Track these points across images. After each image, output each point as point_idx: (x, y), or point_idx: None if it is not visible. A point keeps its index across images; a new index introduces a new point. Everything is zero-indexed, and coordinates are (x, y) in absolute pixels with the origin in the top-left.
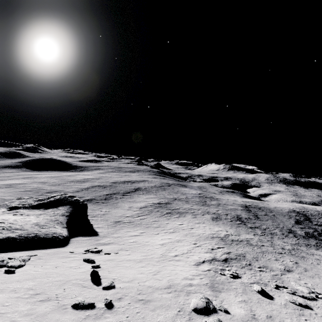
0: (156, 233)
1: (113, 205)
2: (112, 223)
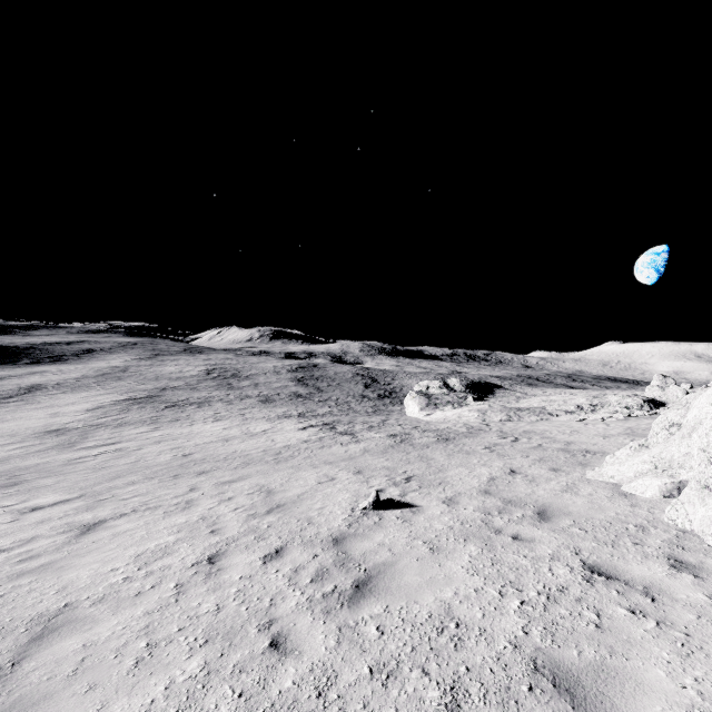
0: None
1: None
2: None
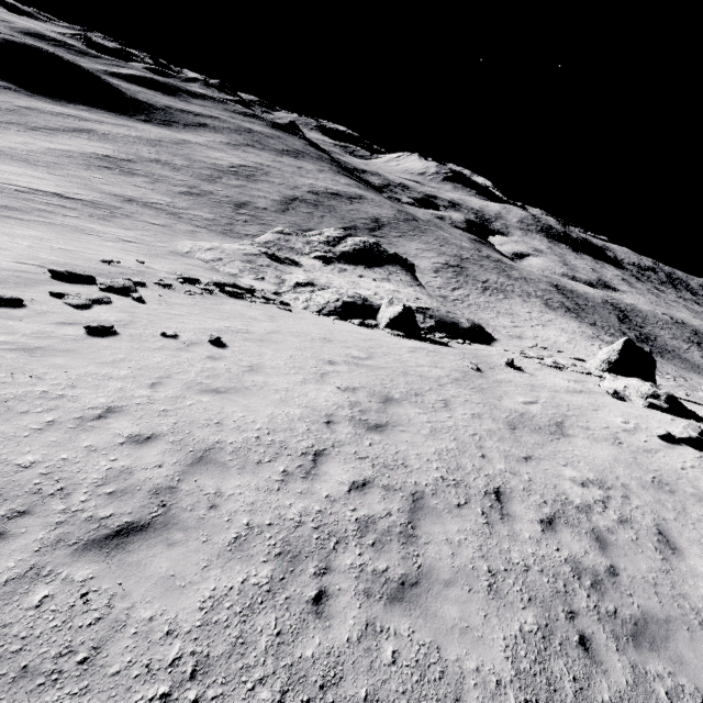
0: (530, 325)
1: None
2: (440, 299)
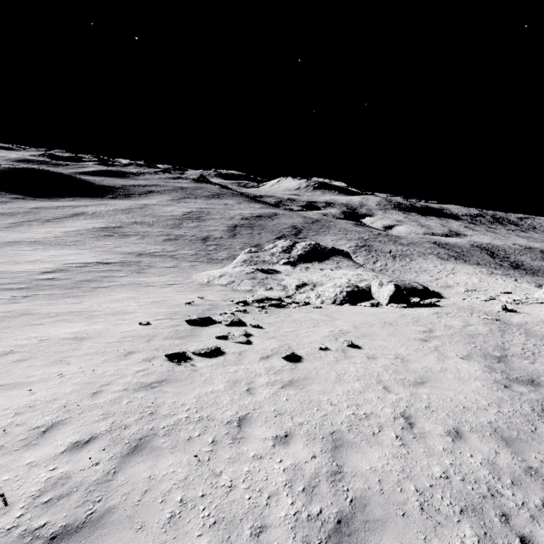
0: (444, 276)
1: None
2: None
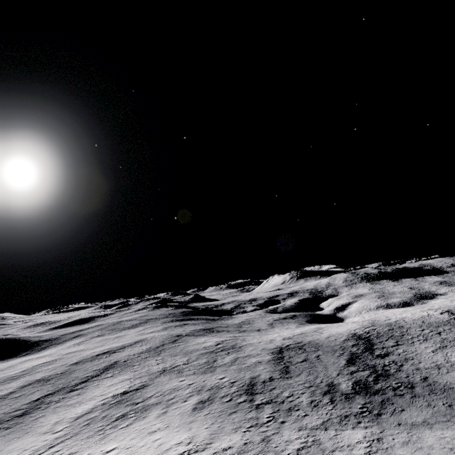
0: None
1: (27, 426)
2: None
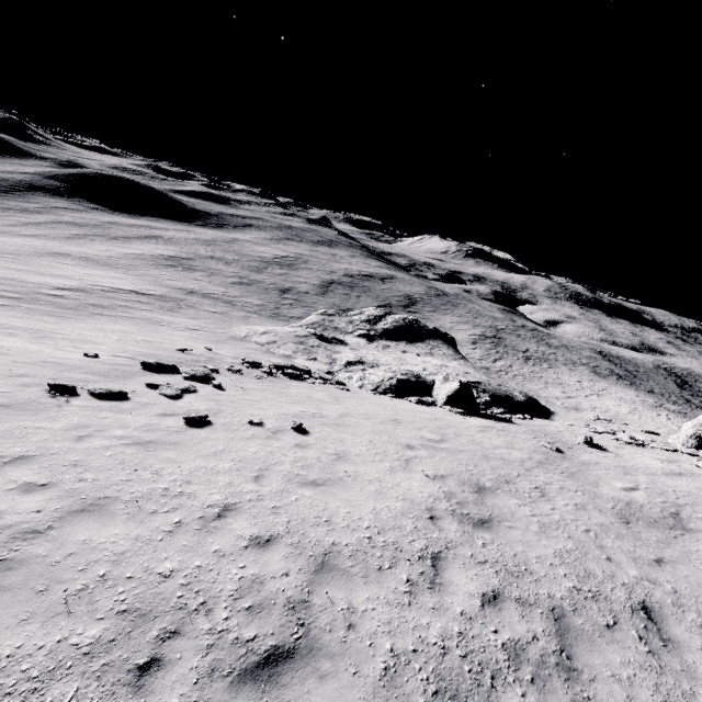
0: (584, 395)
1: None
2: (483, 370)
